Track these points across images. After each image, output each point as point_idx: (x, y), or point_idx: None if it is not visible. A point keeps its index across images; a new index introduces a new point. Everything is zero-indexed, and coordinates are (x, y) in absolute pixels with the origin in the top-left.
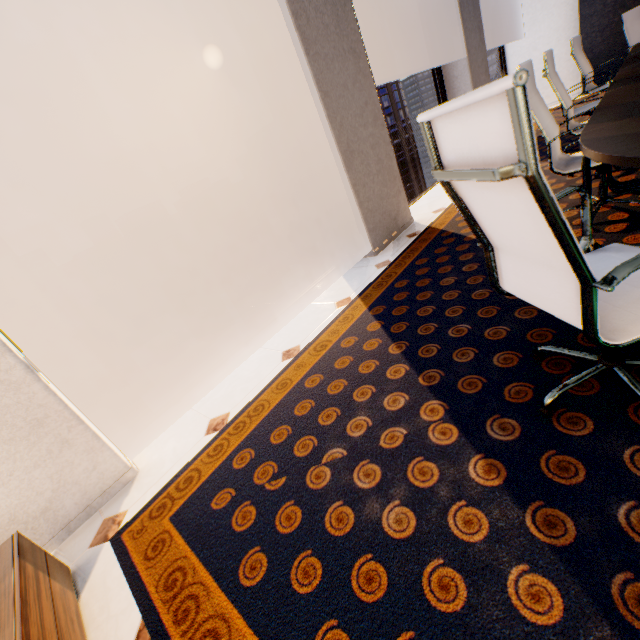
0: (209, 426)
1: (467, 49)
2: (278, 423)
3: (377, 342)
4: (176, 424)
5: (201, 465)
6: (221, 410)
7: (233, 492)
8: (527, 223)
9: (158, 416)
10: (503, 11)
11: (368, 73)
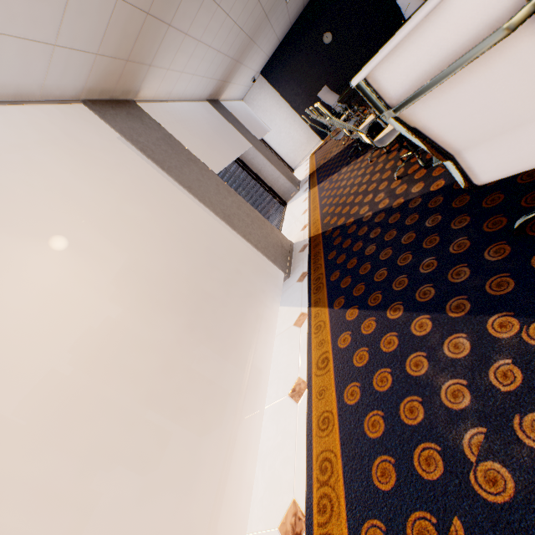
0: None
1: (249, 142)
2: (366, 462)
3: (371, 320)
4: None
5: None
6: (281, 505)
7: None
8: (515, 84)
9: None
10: (250, 124)
11: (207, 168)
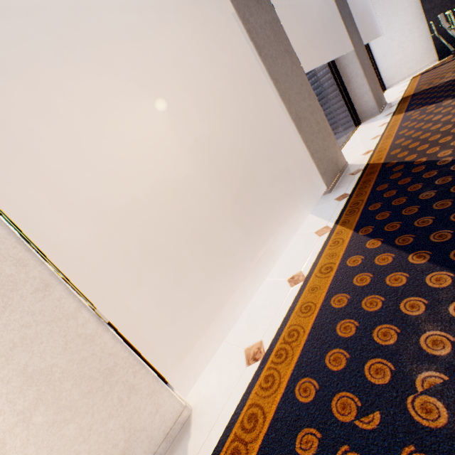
0: (246, 356)
1: (352, 45)
2: (325, 347)
3: (389, 256)
4: (211, 356)
5: (259, 399)
6: (251, 339)
7: (316, 433)
8: None
9: (190, 350)
10: (363, 23)
11: (298, 65)
